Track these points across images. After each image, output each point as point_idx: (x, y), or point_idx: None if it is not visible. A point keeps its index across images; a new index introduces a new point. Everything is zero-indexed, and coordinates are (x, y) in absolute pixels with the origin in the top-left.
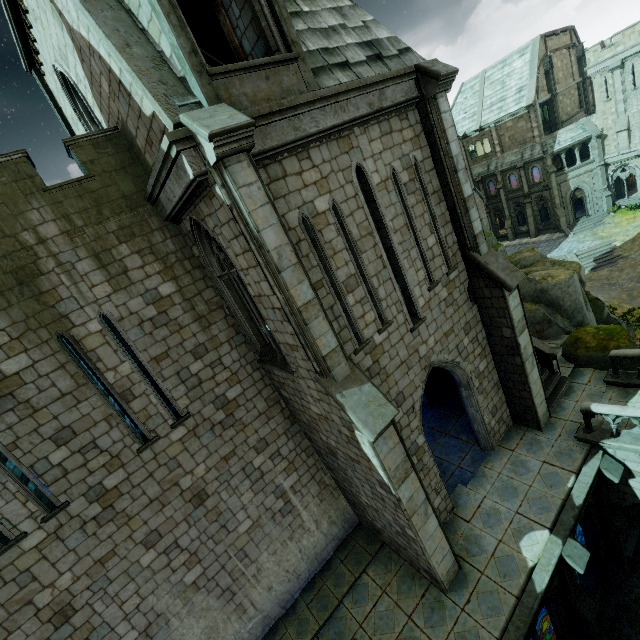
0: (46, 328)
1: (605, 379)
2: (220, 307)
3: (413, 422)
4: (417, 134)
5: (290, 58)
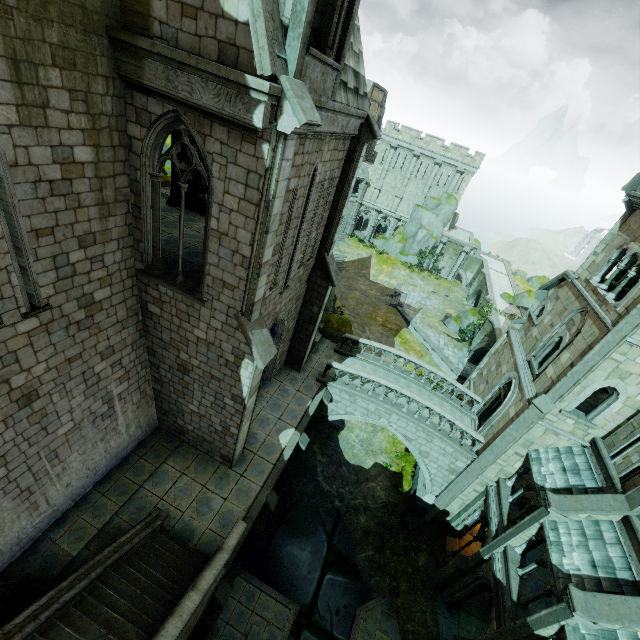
0: None
1: (336, 348)
2: (126, 200)
3: None
4: (343, 158)
5: (338, 69)
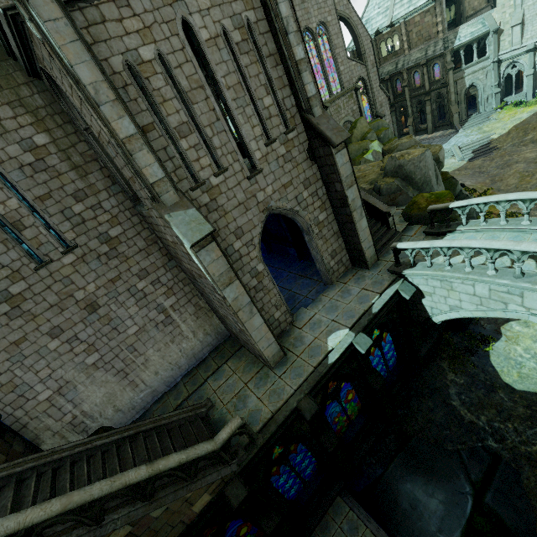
0: None
1: (424, 230)
2: (95, 160)
3: (253, 253)
4: None
5: None
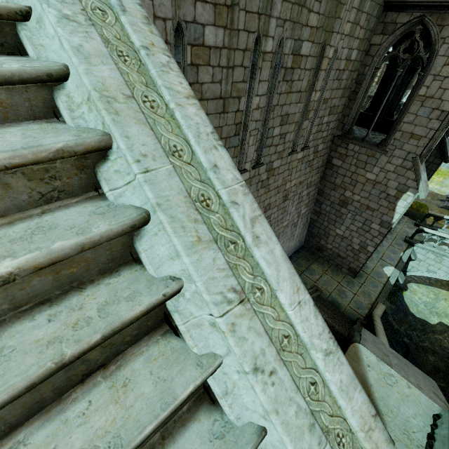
0: (325, 33)
1: (416, 222)
2: (350, 88)
3: None
4: None
5: None
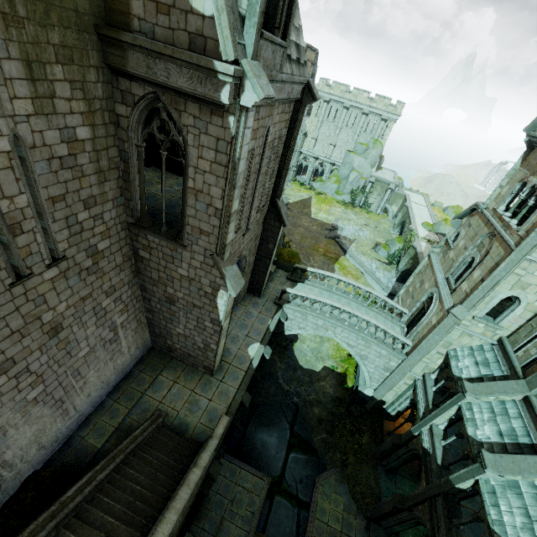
0: None
1: (288, 276)
2: (117, 168)
3: None
4: (289, 118)
5: (285, 46)
